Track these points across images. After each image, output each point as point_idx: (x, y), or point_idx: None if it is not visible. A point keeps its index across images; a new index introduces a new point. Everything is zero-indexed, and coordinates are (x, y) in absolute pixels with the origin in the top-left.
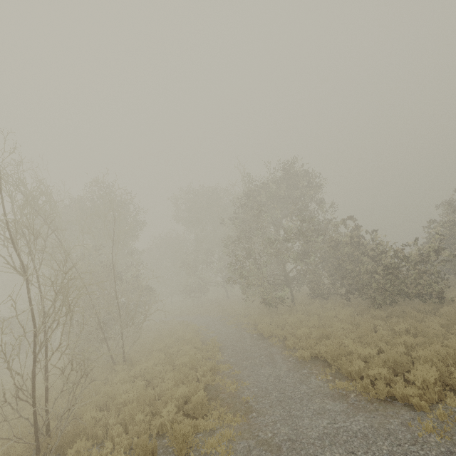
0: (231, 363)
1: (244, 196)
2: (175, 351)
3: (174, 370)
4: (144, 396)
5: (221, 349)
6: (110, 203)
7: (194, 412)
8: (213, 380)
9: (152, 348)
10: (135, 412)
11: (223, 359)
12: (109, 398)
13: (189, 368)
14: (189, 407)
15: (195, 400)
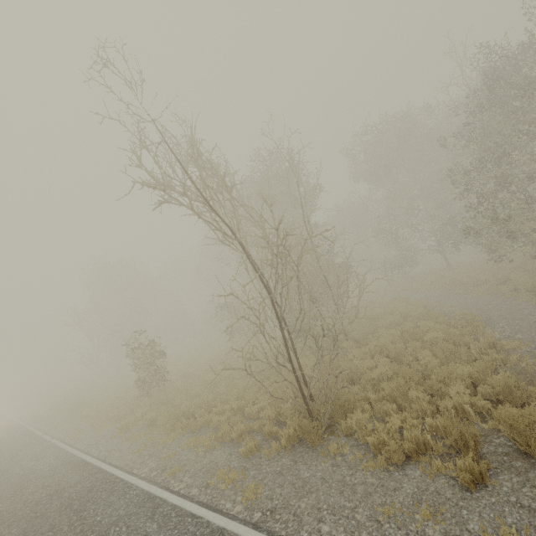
0: (522, 339)
1: (486, 84)
2: (410, 328)
3: (423, 347)
4: (407, 373)
5: (486, 324)
6: (290, 159)
7: (500, 398)
8: (504, 360)
9: (374, 325)
10: (404, 390)
11: (500, 335)
12: (353, 373)
13: (451, 345)
14: (488, 390)
15: (502, 381)
